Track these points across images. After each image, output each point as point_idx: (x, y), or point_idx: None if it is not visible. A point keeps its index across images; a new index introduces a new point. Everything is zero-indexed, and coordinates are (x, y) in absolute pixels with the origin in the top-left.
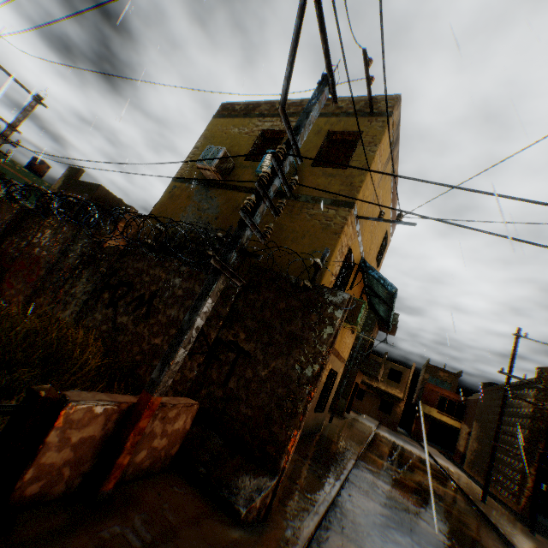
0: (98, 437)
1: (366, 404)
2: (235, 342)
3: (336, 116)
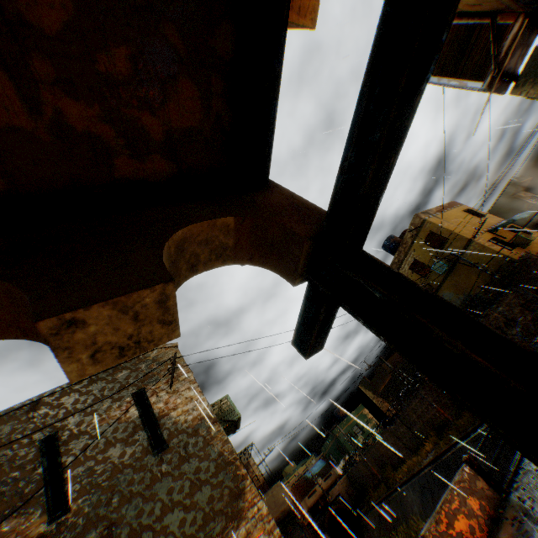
0: None
1: None
2: (534, 290)
3: (415, 239)
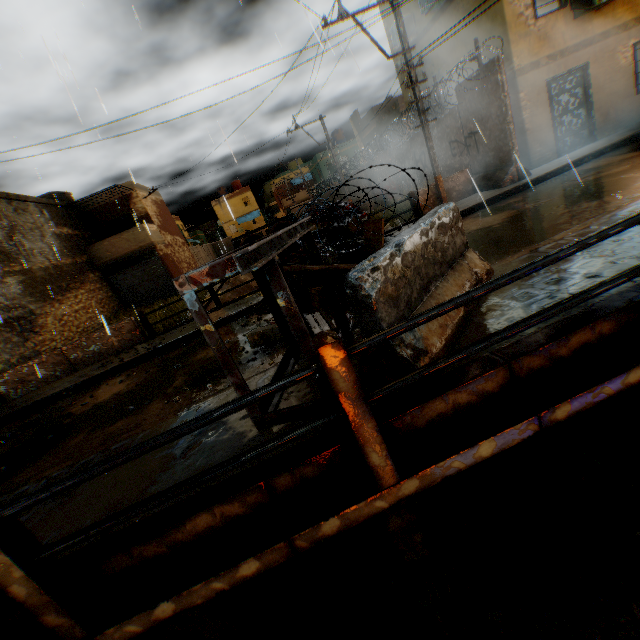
0: (432, 195)
1: None
2: (471, 133)
3: None
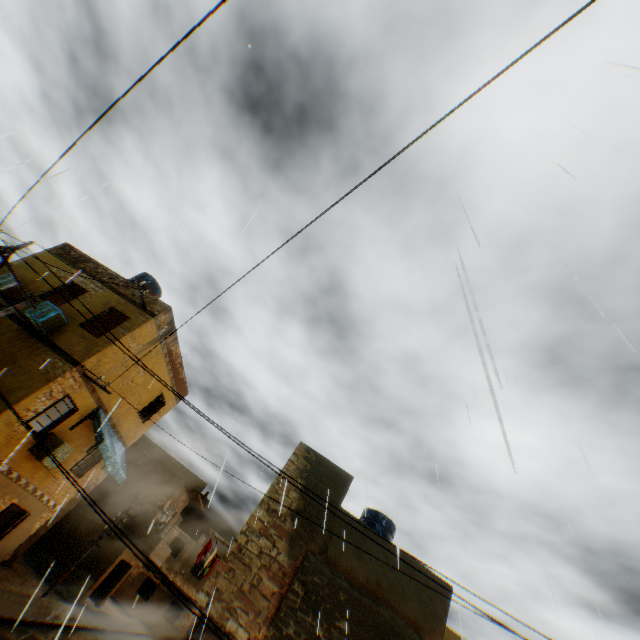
0: None
1: (151, 605)
2: None
3: (127, 299)
